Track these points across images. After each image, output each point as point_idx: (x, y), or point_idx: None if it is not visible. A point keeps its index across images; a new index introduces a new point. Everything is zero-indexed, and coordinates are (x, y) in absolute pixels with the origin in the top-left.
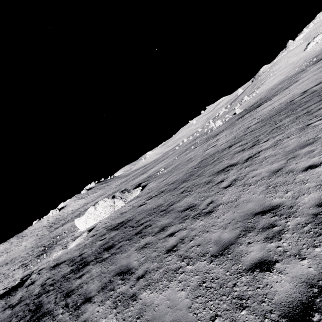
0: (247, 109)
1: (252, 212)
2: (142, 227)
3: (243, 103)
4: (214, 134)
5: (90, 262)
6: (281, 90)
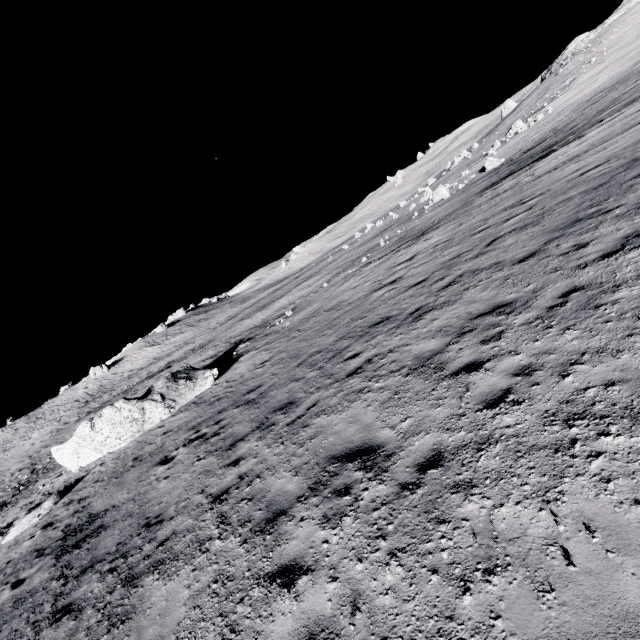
0: (514, 162)
1: None
2: None
3: (510, 140)
4: (419, 227)
5: None
6: (615, 108)
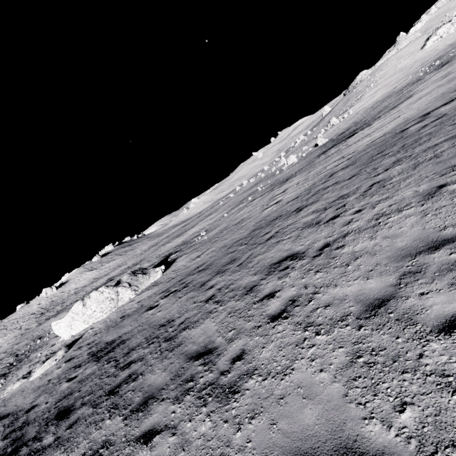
0: (335, 140)
1: (311, 452)
2: (126, 374)
3: (330, 128)
4: (282, 177)
5: (23, 447)
6: (386, 111)
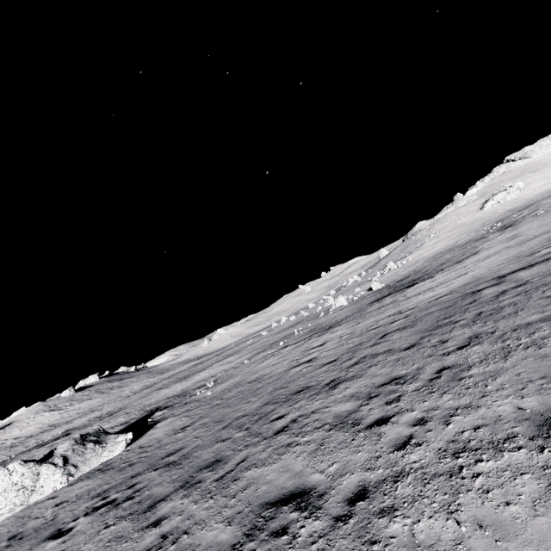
0: (391, 287)
1: None
2: None
3: (387, 273)
4: (326, 323)
5: None
6: (450, 264)
